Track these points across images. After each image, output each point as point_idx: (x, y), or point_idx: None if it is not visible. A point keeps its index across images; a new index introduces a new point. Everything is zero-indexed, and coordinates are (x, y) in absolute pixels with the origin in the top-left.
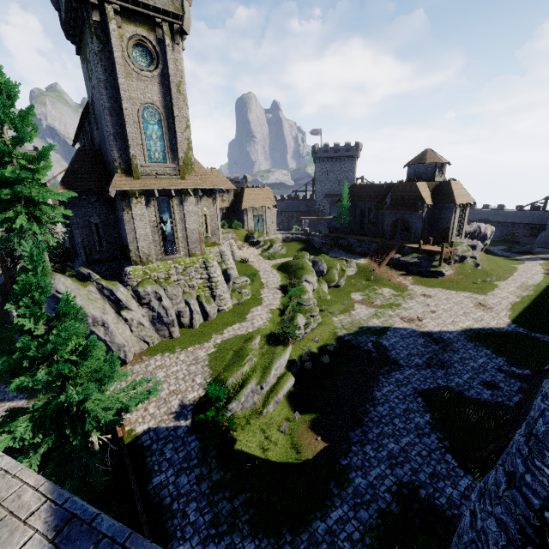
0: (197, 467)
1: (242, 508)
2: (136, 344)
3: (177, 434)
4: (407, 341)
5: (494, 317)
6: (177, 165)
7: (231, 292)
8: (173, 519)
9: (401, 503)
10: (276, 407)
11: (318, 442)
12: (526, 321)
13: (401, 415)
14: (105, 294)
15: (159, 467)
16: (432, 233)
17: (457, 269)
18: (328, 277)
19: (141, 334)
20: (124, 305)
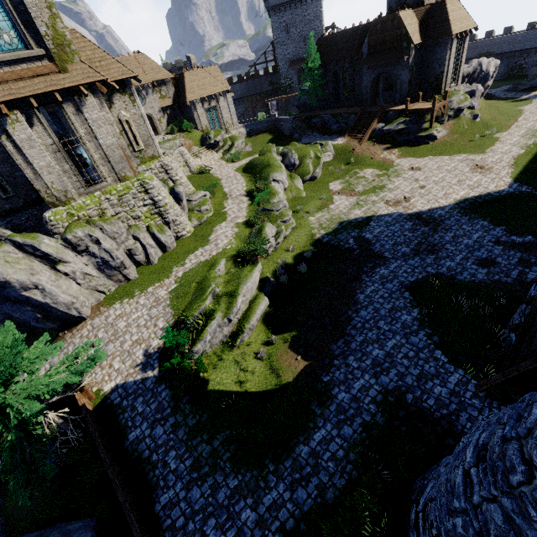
0: (171, 416)
1: (222, 447)
2: (90, 296)
3: (146, 386)
4: (393, 229)
5: (493, 180)
6: (46, 50)
7: (189, 213)
8: (154, 470)
9: (387, 413)
10: (251, 334)
11: (298, 362)
12: (530, 176)
13: (387, 316)
14: (27, 251)
15: (133, 423)
16: (422, 86)
17: (451, 128)
18: (302, 170)
19: (92, 284)
20: (57, 259)
